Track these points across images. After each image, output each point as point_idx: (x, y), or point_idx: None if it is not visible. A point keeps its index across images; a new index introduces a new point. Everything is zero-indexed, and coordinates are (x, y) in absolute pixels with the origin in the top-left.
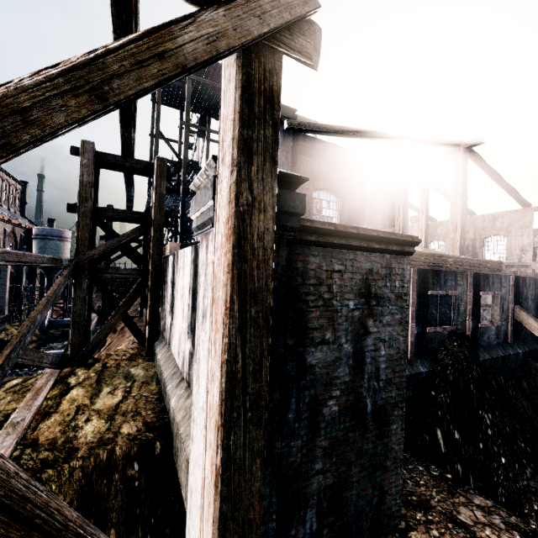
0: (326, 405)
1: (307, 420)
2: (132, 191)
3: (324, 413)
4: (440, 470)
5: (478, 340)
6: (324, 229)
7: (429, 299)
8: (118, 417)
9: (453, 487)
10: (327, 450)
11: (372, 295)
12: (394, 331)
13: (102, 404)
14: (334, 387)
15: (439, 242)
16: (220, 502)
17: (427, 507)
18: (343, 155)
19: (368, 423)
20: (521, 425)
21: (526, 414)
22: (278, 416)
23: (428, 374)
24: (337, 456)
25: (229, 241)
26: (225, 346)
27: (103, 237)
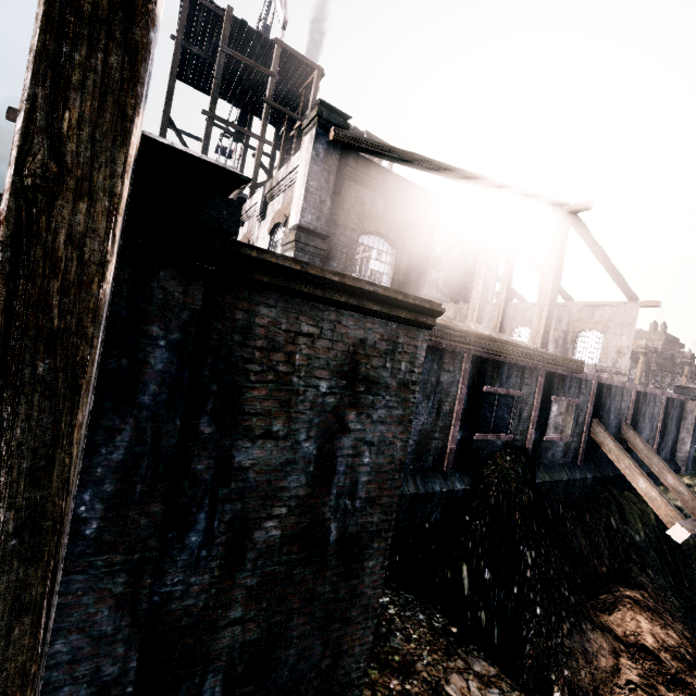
0: (261, 527)
1: (224, 547)
2: None
3: (256, 538)
4: (445, 621)
5: (540, 456)
6: (283, 267)
7: (485, 397)
8: None
9: (454, 646)
10: (254, 592)
11: (361, 377)
12: (389, 432)
13: None
14: (279, 503)
15: (525, 329)
16: None
17: (409, 672)
18: (408, 193)
19: (329, 556)
20: (573, 568)
21: (582, 554)
22: (156, 540)
23: (466, 493)
24: (270, 601)
25: None
26: None
27: None
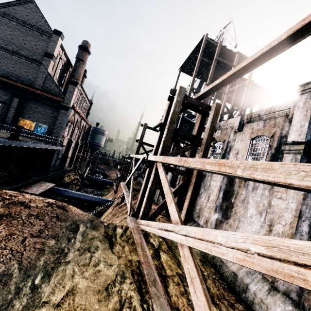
0: None
1: None
2: None
3: None
4: None
5: None
6: None
7: None
8: (218, 302)
9: None
10: None
11: None
12: None
13: None
14: None
15: None
16: None
17: None
18: None
19: None
20: None
21: None
22: None
23: None
24: None
25: None
26: None
27: (138, 140)
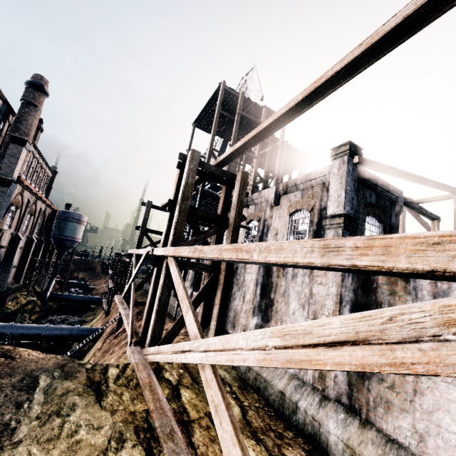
0: None
1: None
2: None
3: None
4: None
5: None
6: None
7: None
8: (263, 437)
9: None
10: None
11: None
12: None
13: None
14: None
15: None
16: None
17: None
18: (387, 189)
19: None
20: None
21: None
22: None
23: None
24: None
25: None
26: None
27: (138, 227)
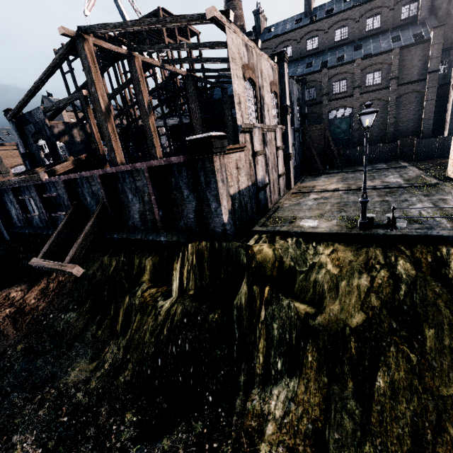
0: None
1: None
2: None
3: None
4: None
5: (56, 223)
6: None
7: (27, 201)
8: None
9: None
10: None
11: None
12: None
13: None
14: None
15: (271, 94)
16: None
17: None
18: (32, 116)
19: None
20: None
21: None
22: None
23: (29, 234)
24: None
25: None
26: None
27: None
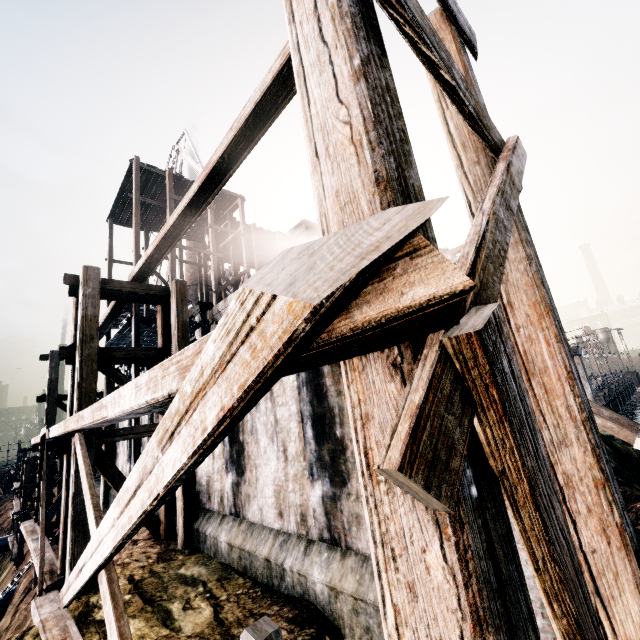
0: None
1: None
2: (109, 326)
3: None
4: None
5: None
6: None
7: None
8: (238, 630)
9: None
10: None
11: None
12: None
13: (192, 626)
14: None
15: None
16: (636, 560)
17: None
18: None
19: None
20: None
21: None
22: None
23: None
24: None
25: (548, 317)
26: (580, 405)
27: (43, 397)
